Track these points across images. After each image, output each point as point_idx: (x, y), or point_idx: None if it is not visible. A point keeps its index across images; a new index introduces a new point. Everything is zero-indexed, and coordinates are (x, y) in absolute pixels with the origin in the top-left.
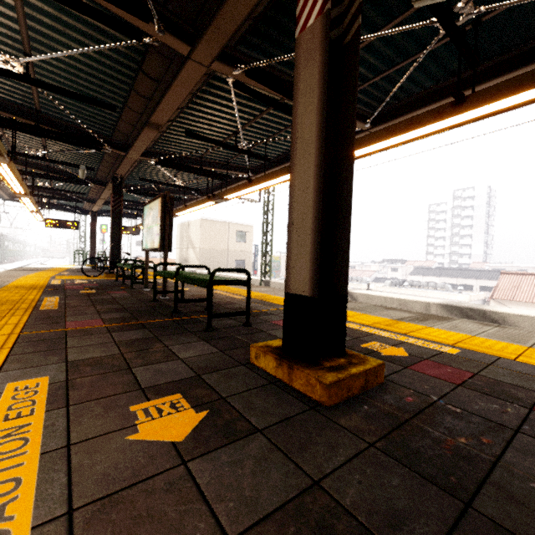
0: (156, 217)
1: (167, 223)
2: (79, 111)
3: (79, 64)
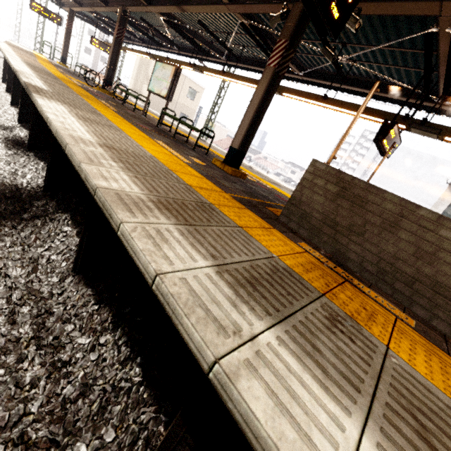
0: (168, 77)
1: (174, 85)
2: None
3: None
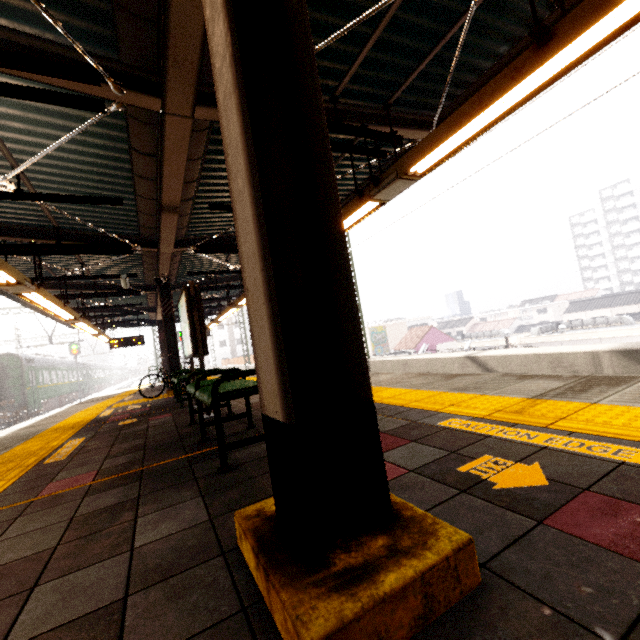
0: (185, 316)
1: (197, 320)
2: (97, 216)
3: (71, 164)
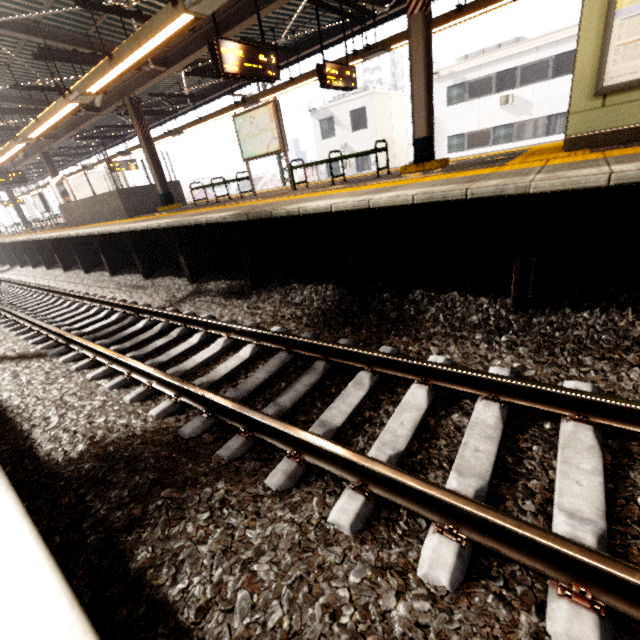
0: (40, 202)
1: (45, 203)
2: None
3: None
